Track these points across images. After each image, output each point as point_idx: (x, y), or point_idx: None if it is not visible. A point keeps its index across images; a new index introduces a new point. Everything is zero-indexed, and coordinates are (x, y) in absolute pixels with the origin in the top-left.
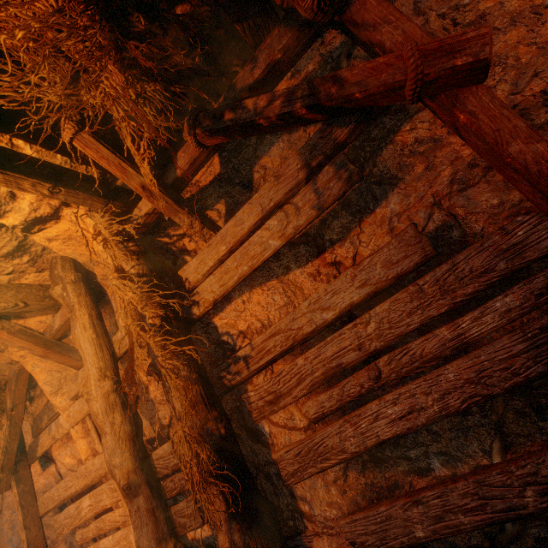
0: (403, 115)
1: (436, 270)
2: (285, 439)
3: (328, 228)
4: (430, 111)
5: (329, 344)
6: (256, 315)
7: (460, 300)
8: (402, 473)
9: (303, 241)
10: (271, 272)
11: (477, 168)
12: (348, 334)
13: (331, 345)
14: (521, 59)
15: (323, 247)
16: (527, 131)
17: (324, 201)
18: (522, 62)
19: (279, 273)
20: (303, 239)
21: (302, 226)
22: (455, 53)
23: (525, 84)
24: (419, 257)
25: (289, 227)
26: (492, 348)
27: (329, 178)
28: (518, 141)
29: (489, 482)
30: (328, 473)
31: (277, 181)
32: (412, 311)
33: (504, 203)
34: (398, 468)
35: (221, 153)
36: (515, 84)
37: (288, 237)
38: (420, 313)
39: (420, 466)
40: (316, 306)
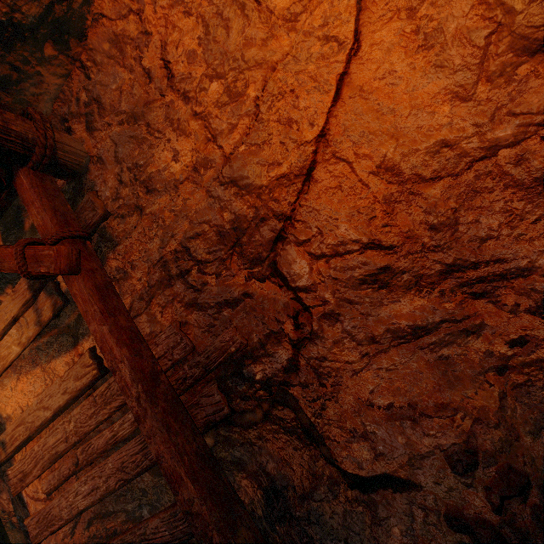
0: (111, 244)
1: (102, 386)
2: (34, 508)
3: (81, 323)
4: (123, 247)
5: (51, 436)
6: (19, 402)
7: (114, 410)
8: (122, 522)
9: (67, 331)
10: (37, 361)
11: (144, 301)
12: (61, 429)
13: (52, 436)
14: (166, 221)
15: (78, 339)
16: (100, 315)
17: (42, 320)
18: (167, 223)
19: (44, 361)
20: (67, 329)
21: (32, 337)
22: (41, 262)
23: (167, 241)
24: (92, 376)
25: (24, 337)
26: (128, 446)
27: (44, 302)
28: (95, 322)
29: (127, 539)
30: (59, 534)
31: (15, 295)
32: (91, 415)
33: (152, 333)
34: (118, 520)
35: (5, 242)
36: (162, 240)
37: (24, 345)
38: (96, 418)
39: (136, 515)
40: (41, 405)
